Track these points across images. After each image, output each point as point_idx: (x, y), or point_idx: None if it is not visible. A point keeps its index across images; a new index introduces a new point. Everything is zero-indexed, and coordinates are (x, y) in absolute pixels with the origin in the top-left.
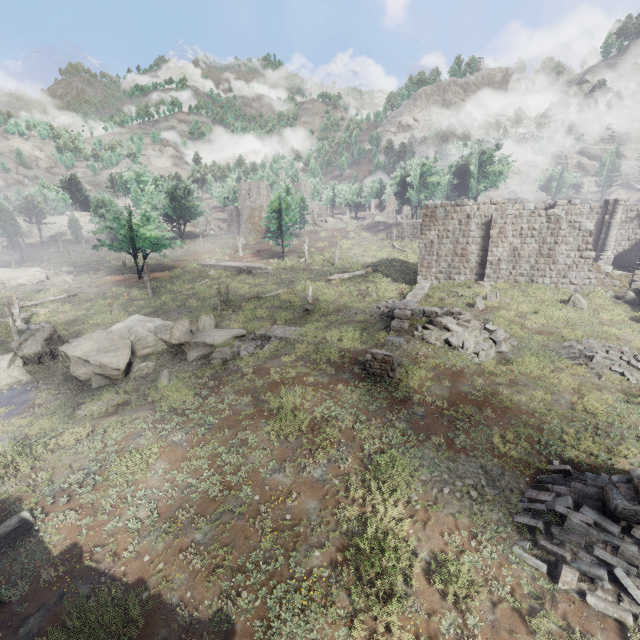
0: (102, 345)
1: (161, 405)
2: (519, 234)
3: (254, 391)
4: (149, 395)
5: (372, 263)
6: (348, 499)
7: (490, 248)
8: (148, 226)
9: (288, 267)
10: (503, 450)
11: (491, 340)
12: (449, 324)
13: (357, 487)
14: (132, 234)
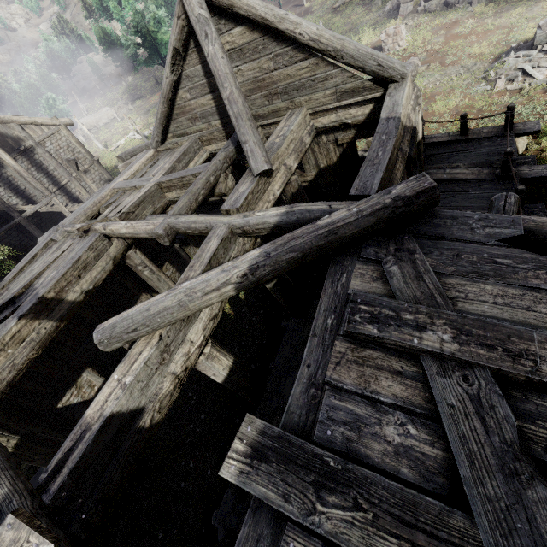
0: None
1: None
2: None
3: None
4: None
5: None
6: None
7: None
8: (162, 29)
9: None
10: (478, 53)
11: None
12: None
13: None
14: (155, 43)
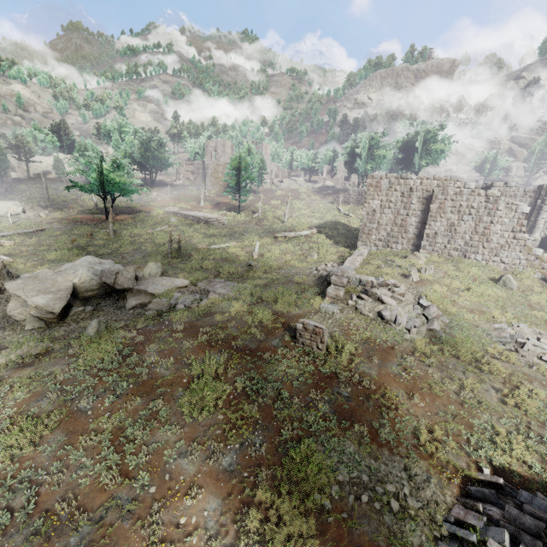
0: (44, 285)
1: (79, 360)
2: (457, 211)
3: (178, 353)
4: (72, 347)
5: (317, 224)
6: (254, 500)
7: (428, 221)
8: (117, 172)
9: (242, 221)
10: (430, 450)
11: (424, 316)
12: (384, 296)
13: (267, 484)
14: (102, 178)
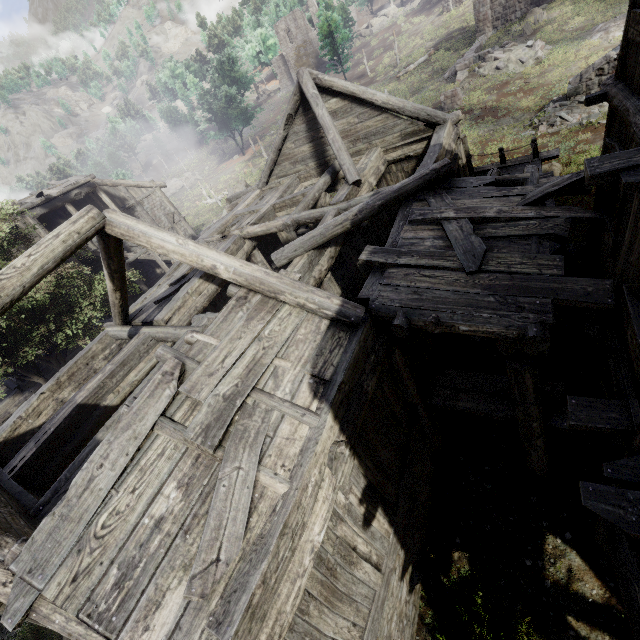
0: None
1: None
2: None
3: None
4: None
5: (433, 45)
6: None
7: None
8: (233, 105)
9: None
10: (525, 106)
11: (531, 53)
12: (497, 55)
13: None
14: (226, 117)
